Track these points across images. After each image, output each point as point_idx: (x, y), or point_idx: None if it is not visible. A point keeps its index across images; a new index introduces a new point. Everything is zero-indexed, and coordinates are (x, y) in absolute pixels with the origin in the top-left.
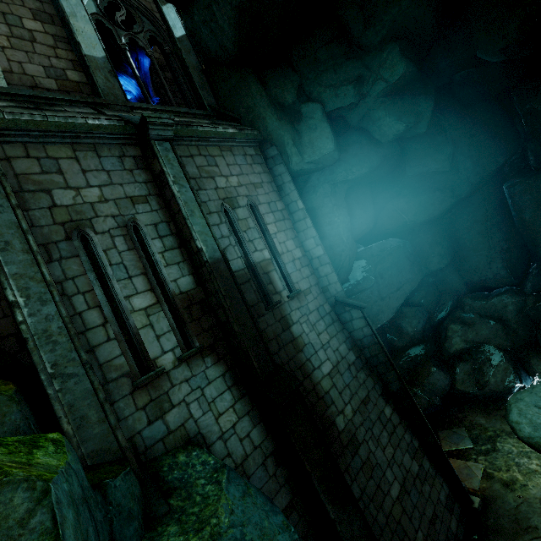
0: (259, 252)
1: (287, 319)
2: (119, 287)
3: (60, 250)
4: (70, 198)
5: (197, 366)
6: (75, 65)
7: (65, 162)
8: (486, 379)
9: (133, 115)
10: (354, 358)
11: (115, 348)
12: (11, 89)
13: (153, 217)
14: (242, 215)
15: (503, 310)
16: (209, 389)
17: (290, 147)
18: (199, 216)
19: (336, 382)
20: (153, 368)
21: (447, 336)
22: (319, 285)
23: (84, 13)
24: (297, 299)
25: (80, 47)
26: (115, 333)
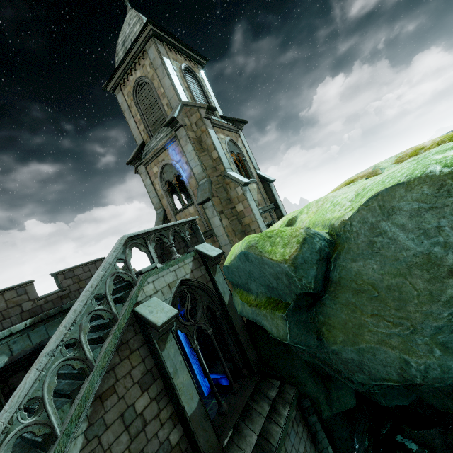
0: None
1: None
2: None
3: None
4: None
5: None
6: (173, 419)
7: None
8: None
9: None
10: None
11: None
12: None
13: None
14: None
15: (432, 441)
16: None
17: (323, 405)
18: None
19: None
20: None
21: None
22: None
23: (180, 358)
24: None
25: (185, 412)
26: None
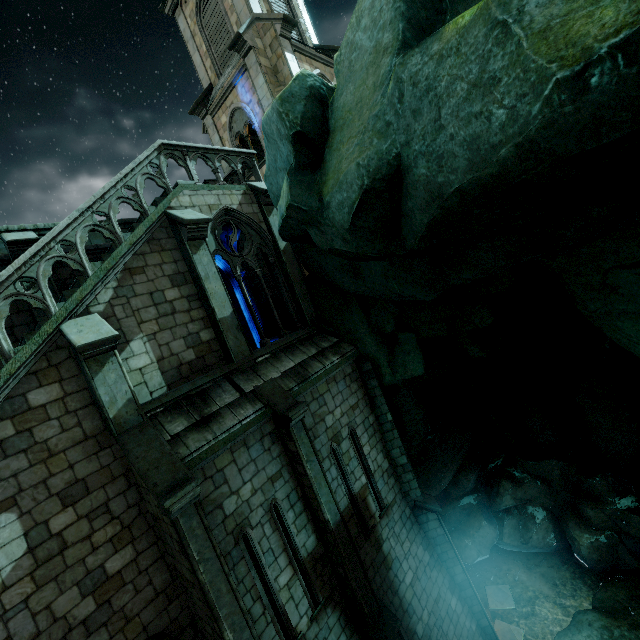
0: (358, 481)
1: (380, 540)
2: (270, 572)
3: (233, 558)
4: (234, 503)
5: (322, 619)
6: (205, 322)
7: (228, 469)
8: (530, 536)
9: (264, 381)
10: (428, 558)
11: (272, 630)
12: (174, 393)
13: (286, 489)
14: (345, 447)
15: (549, 473)
16: (330, 636)
17: (385, 368)
18: (324, 486)
19: (416, 590)
20: (296, 636)
21: (499, 492)
22: (402, 490)
23: (214, 269)
24: (386, 515)
25: (215, 313)
26: (271, 617)
